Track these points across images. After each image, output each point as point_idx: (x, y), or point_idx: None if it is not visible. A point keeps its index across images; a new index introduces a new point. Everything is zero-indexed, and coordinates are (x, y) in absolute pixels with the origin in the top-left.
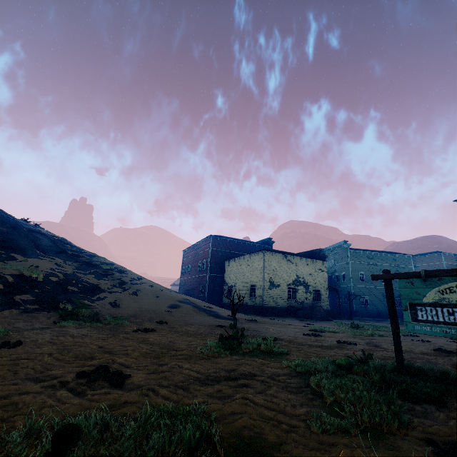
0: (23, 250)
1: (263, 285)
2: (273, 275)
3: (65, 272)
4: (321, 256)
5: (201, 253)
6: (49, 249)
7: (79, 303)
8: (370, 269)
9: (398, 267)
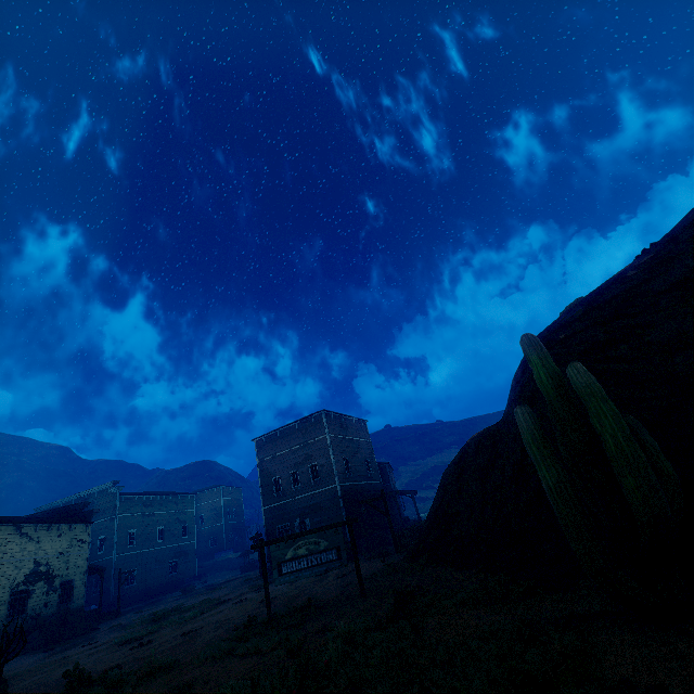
0: None
1: None
2: None
3: None
4: (85, 516)
5: None
6: None
7: None
8: (145, 523)
9: (179, 513)
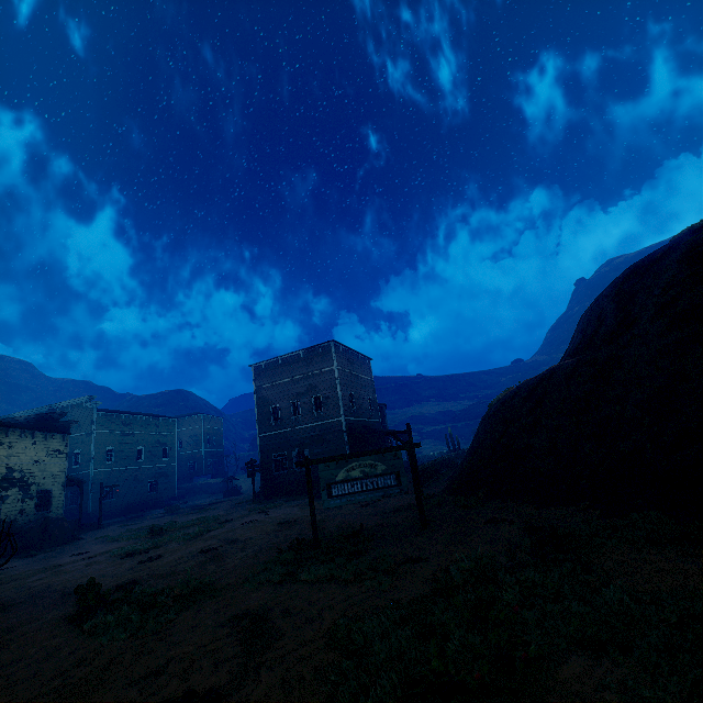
0: None
1: None
2: None
3: None
4: (62, 426)
5: None
6: None
7: None
8: (124, 441)
9: (160, 435)
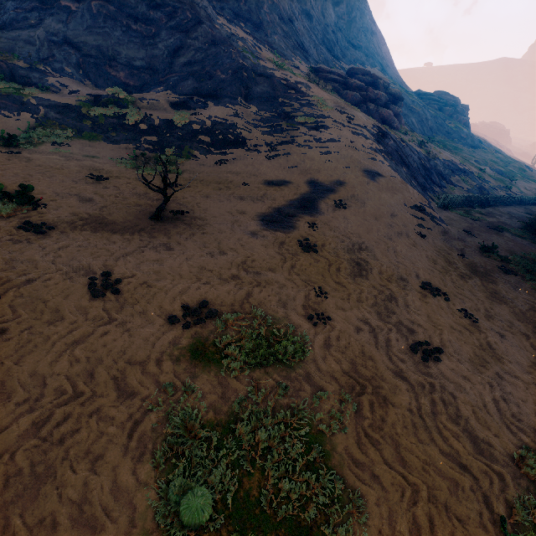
0: (222, 98)
1: None
2: None
3: (222, 121)
4: None
5: None
6: (259, 97)
7: (186, 152)
8: None
9: None
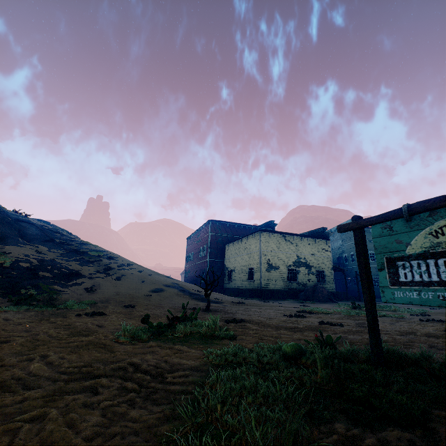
0: (2, 238)
1: (261, 268)
2: (271, 256)
3: (42, 258)
4: (324, 235)
5: (201, 240)
6: (35, 238)
7: (47, 289)
8: None
9: None
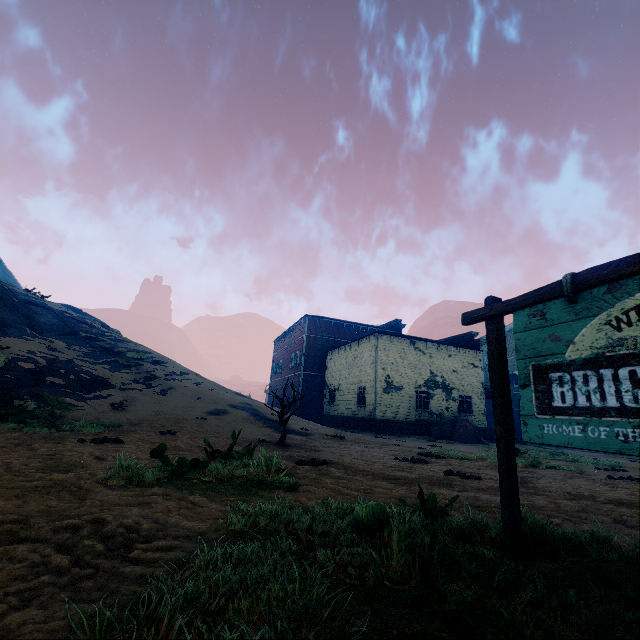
0: (2, 326)
1: (376, 387)
2: (392, 371)
3: (54, 358)
4: (474, 344)
5: (294, 343)
6: (51, 329)
7: (54, 401)
8: None
9: None
